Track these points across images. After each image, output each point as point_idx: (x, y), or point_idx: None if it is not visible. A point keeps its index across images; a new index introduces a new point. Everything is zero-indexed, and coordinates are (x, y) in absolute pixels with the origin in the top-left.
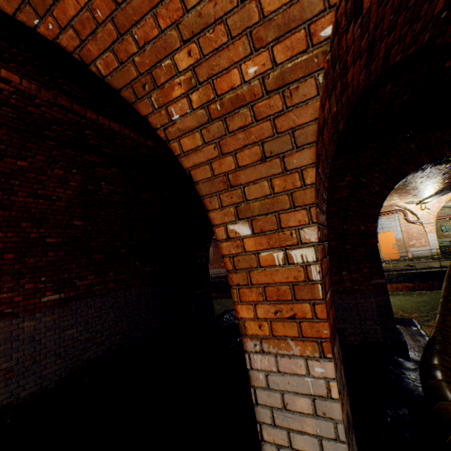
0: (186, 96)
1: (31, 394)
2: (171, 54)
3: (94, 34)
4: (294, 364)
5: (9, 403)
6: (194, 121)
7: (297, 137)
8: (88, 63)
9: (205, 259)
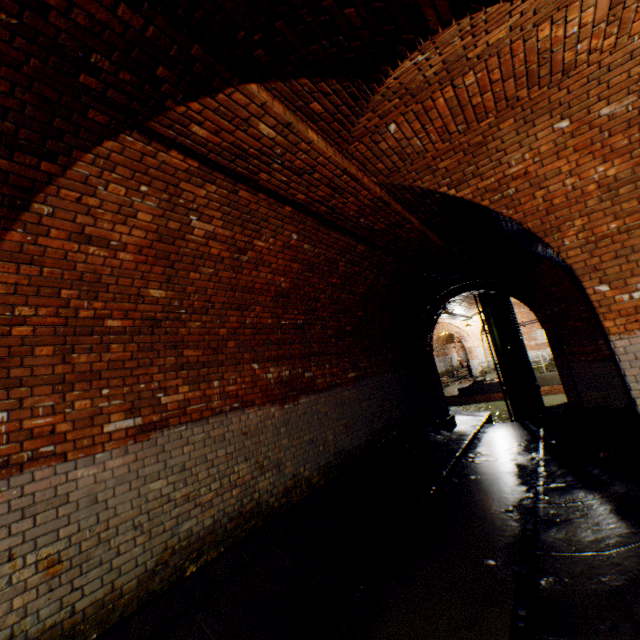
0: (574, 235)
1: (357, 447)
2: (571, 221)
3: (532, 214)
4: (638, 340)
5: (350, 449)
6: (576, 244)
7: (633, 249)
8: (522, 224)
9: (431, 348)
